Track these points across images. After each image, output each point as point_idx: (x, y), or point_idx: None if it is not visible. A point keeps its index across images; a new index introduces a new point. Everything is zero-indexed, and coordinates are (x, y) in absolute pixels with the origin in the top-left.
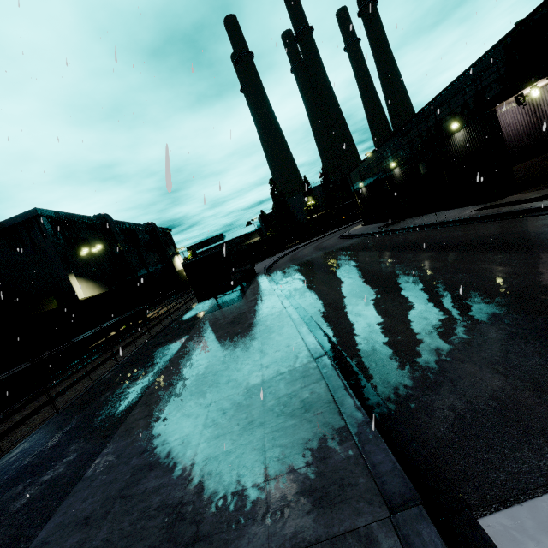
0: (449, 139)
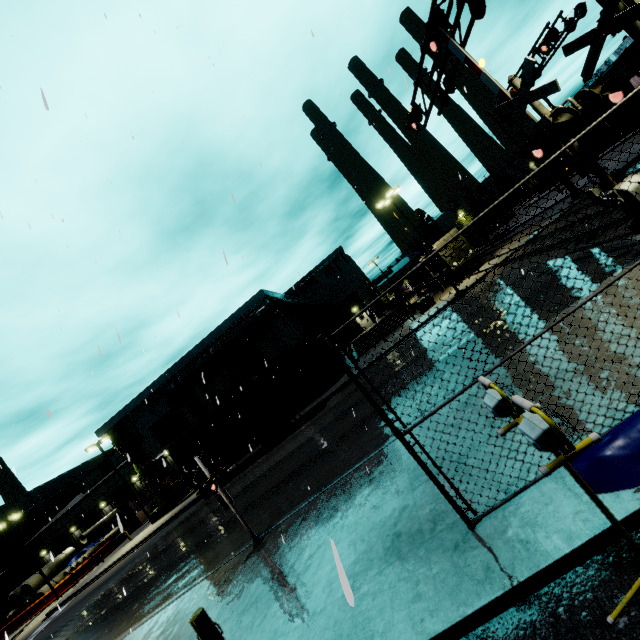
0: None
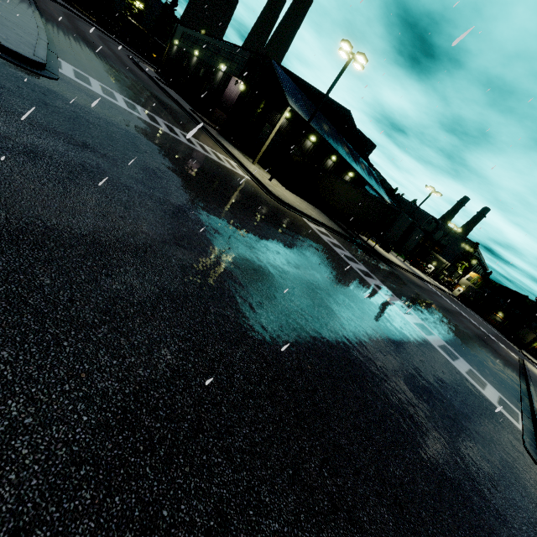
0: (218, 71)
